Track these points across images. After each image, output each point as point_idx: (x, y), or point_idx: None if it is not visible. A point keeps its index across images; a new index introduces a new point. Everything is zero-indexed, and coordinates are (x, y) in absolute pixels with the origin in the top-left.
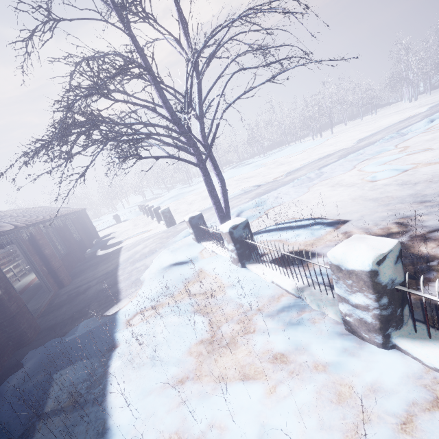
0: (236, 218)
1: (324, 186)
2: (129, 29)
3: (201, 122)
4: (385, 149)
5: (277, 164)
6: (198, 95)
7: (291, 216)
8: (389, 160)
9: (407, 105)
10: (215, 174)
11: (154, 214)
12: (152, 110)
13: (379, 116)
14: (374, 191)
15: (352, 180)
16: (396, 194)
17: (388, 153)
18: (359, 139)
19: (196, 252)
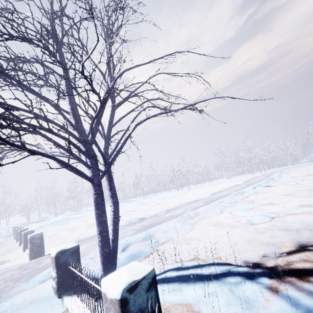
0: (133, 263)
1: (205, 224)
2: (60, 49)
3: (106, 141)
4: (237, 200)
5: (155, 203)
6: (110, 119)
7: (187, 257)
8: (249, 208)
9: (228, 180)
10: (109, 195)
11: (23, 239)
12: (53, 106)
13: (214, 183)
14: (261, 234)
15: (229, 221)
16: (289, 240)
17: (242, 204)
18: (212, 193)
19: None
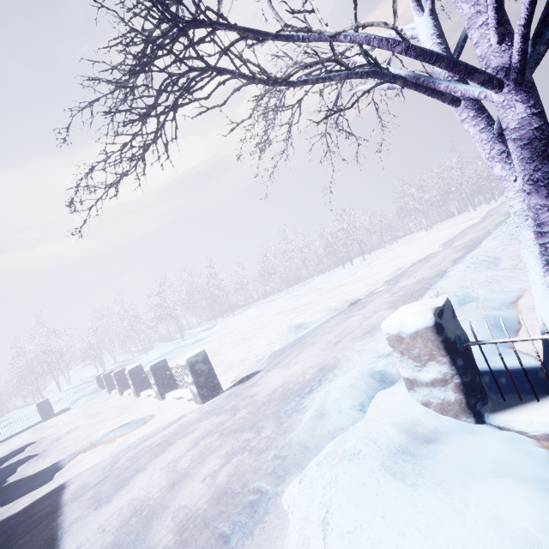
0: None
1: None
2: None
3: (435, 14)
4: None
5: (327, 289)
6: None
7: None
8: None
9: (430, 231)
10: (501, 153)
11: (153, 378)
12: None
13: (408, 241)
14: None
15: None
16: None
17: None
18: (442, 243)
19: (544, 471)
